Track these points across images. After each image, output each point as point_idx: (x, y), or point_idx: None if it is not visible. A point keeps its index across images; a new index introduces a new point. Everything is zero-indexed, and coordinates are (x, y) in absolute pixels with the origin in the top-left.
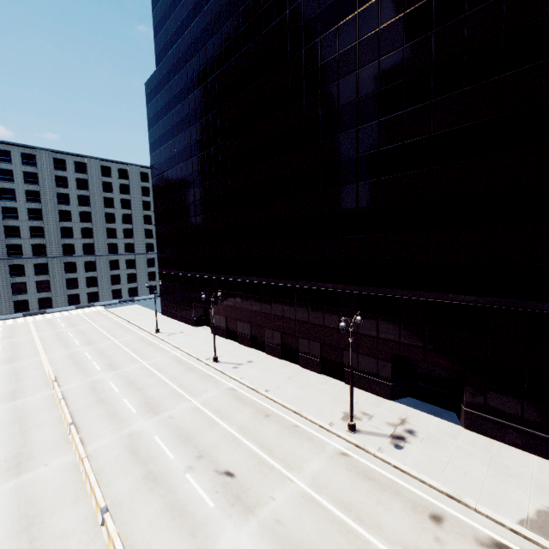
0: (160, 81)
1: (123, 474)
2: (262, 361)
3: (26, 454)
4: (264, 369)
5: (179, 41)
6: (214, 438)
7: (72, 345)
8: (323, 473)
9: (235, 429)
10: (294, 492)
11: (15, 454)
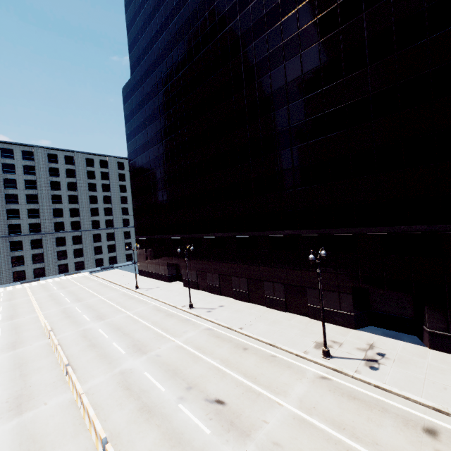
0: (135, 85)
1: (119, 408)
2: (231, 305)
3: (26, 395)
4: (235, 311)
5: (149, 53)
6: (200, 371)
7: (64, 302)
8: (309, 395)
9: (218, 362)
10: (285, 415)
11: (16, 395)
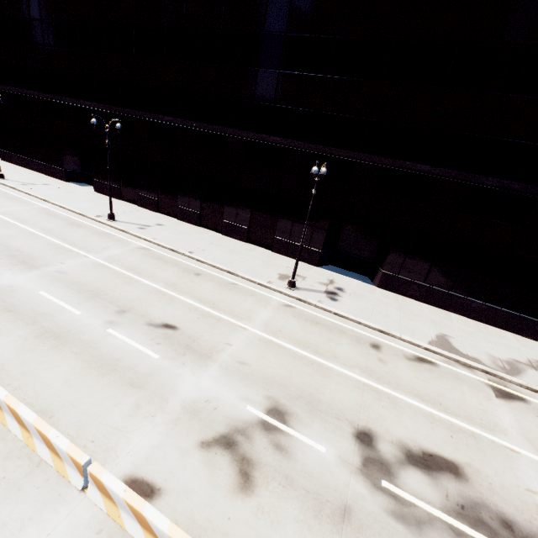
0: None
1: None
2: (175, 226)
3: None
4: (181, 233)
5: None
6: (137, 294)
7: None
8: (274, 321)
9: (162, 285)
10: (251, 338)
11: None
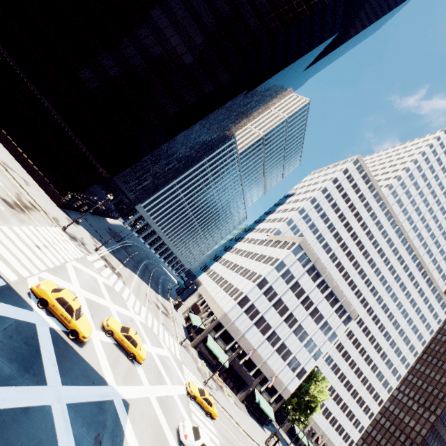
0: None
1: None
2: None
3: None
4: None
5: None
6: None
7: None
8: None
9: None
10: None
11: None
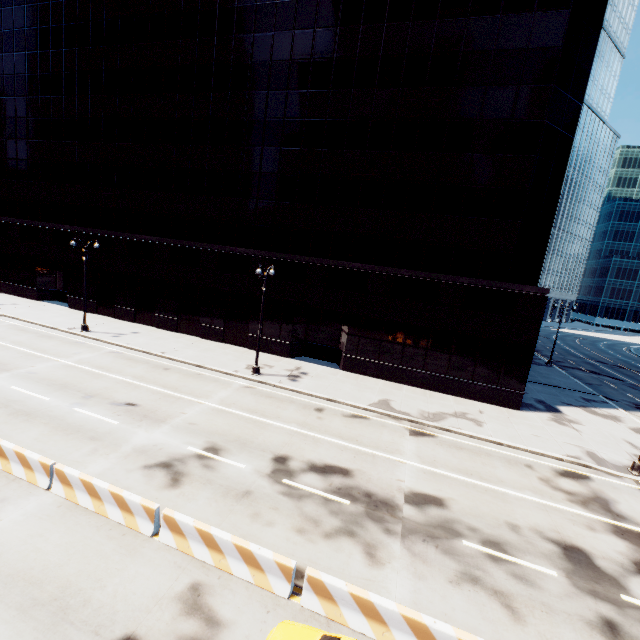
0: None
1: None
2: (151, 333)
3: None
4: (156, 338)
5: None
6: (104, 385)
7: None
8: (231, 397)
9: (129, 378)
10: (205, 409)
11: None
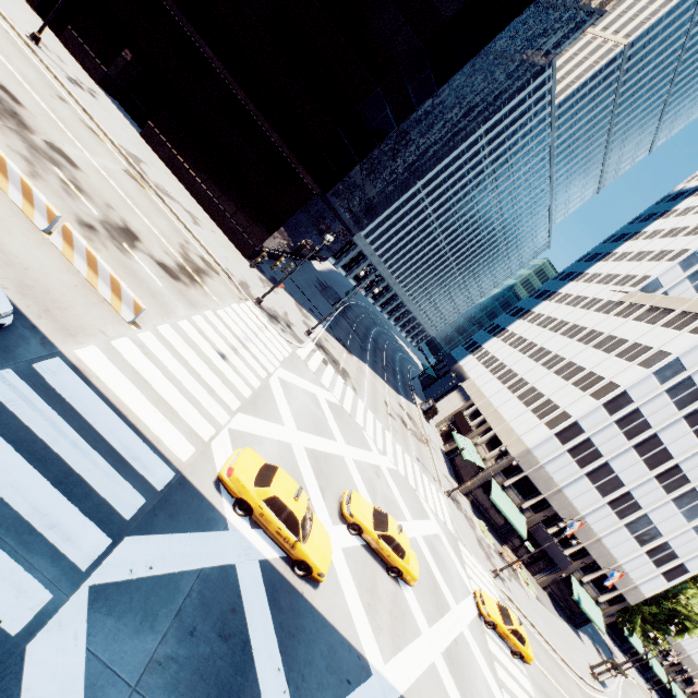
0: None
1: None
2: None
3: None
4: None
5: None
6: None
7: None
8: None
9: None
10: None
11: None
